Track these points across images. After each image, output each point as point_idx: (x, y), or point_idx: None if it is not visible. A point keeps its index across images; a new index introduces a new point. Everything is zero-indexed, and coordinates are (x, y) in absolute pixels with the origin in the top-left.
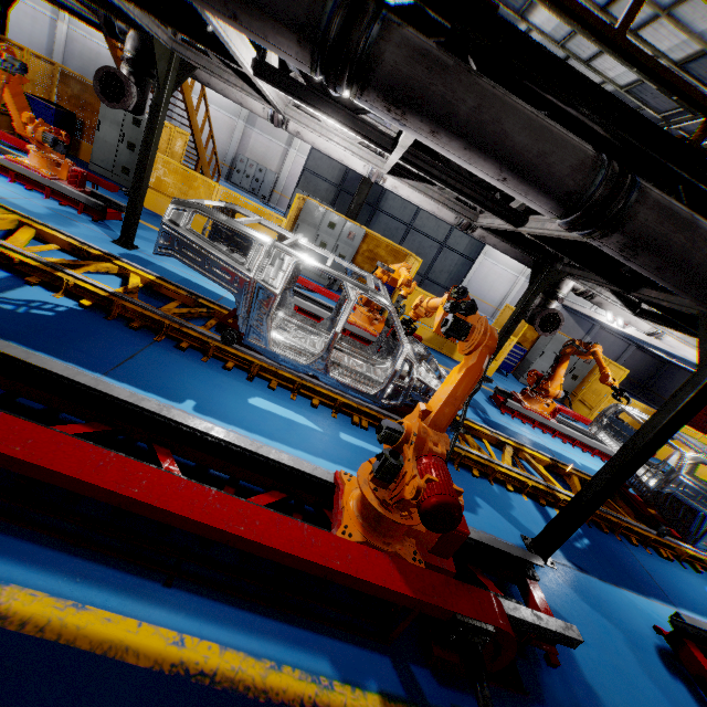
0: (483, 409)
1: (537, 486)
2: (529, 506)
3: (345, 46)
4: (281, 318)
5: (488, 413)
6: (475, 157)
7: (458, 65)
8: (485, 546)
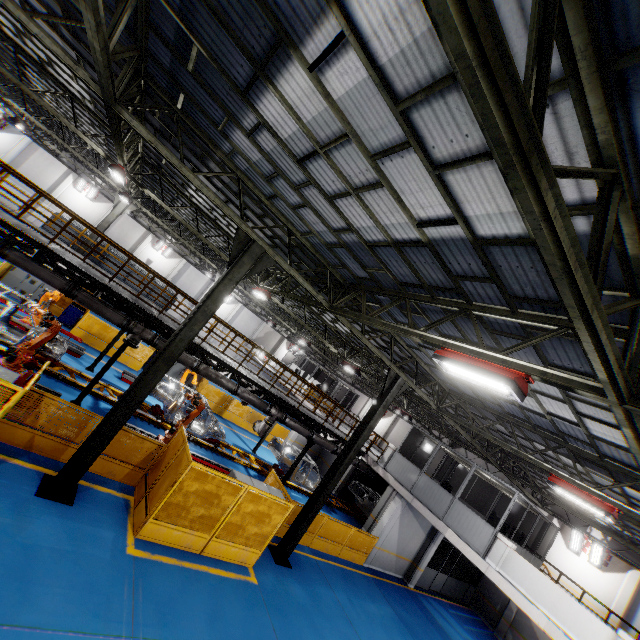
0: (107, 376)
1: (98, 393)
2: (90, 399)
3: (0, 252)
4: None
5: (109, 378)
6: (36, 277)
7: (31, 260)
8: (41, 388)
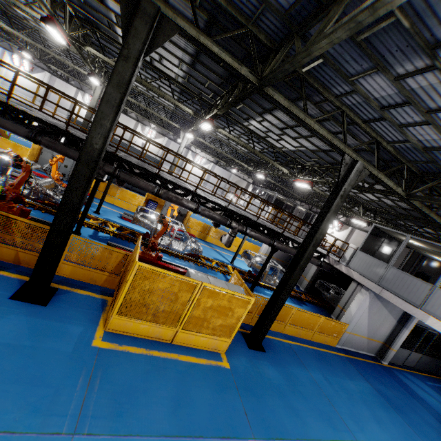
0: (110, 217)
1: (97, 226)
2: (91, 230)
3: None
4: (5, 178)
5: (112, 218)
6: (5, 130)
7: None
8: (43, 222)
